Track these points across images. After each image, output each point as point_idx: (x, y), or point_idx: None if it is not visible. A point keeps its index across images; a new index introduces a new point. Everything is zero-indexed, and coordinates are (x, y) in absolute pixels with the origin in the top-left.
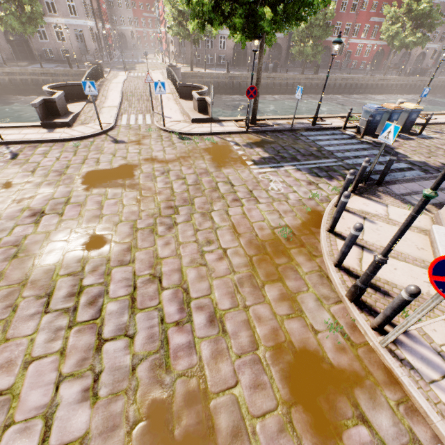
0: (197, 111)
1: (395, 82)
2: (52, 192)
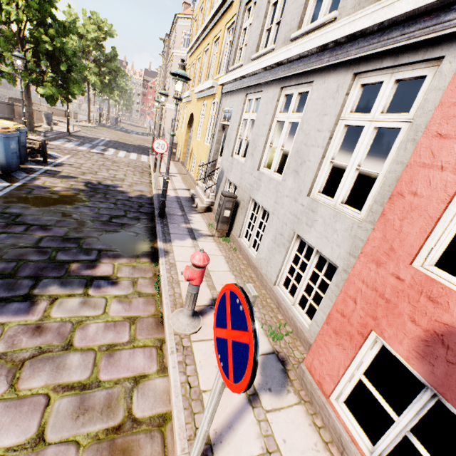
0: (62, 117)
1: (9, 94)
2: (132, 141)
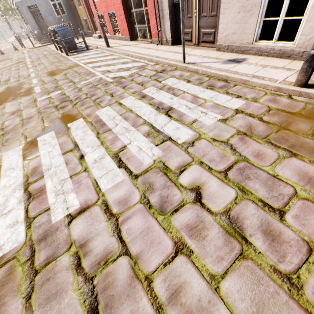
0: None
1: None
2: None
